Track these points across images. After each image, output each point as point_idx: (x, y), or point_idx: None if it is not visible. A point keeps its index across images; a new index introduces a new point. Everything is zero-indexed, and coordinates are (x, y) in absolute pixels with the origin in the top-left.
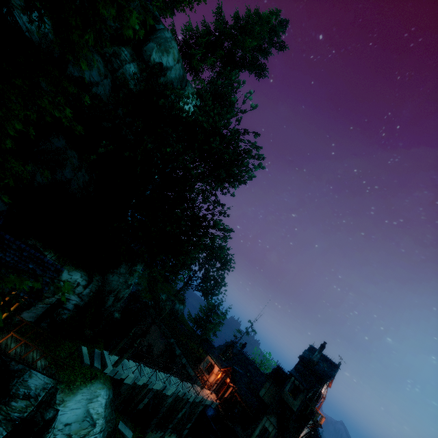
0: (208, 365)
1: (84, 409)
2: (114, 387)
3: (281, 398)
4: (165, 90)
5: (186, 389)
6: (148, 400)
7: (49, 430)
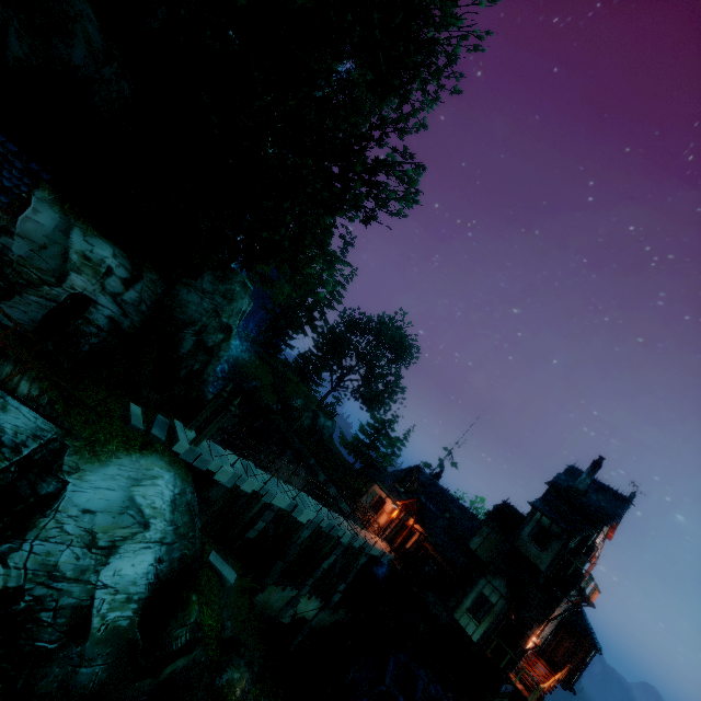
0: (375, 499)
1: (124, 493)
2: (197, 486)
3: (514, 549)
4: None
5: (335, 521)
6: (266, 526)
7: (46, 515)
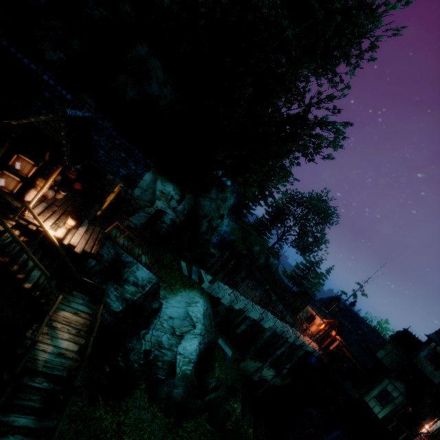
0: (308, 315)
1: (184, 310)
2: (212, 304)
3: (412, 364)
4: None
5: (284, 328)
6: (246, 327)
7: (156, 318)
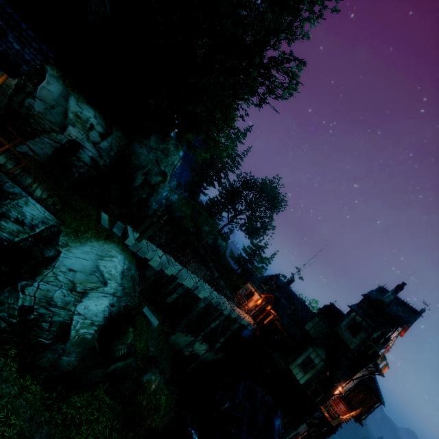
0: (247, 291)
1: (93, 263)
2: (138, 267)
3: (334, 333)
4: None
5: (221, 300)
6: (178, 297)
7: (48, 268)
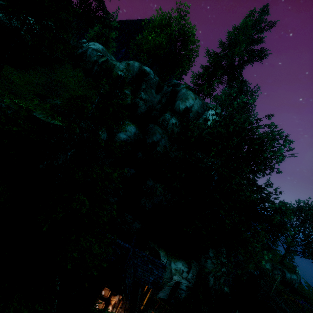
0: None
1: None
2: None
3: None
4: (189, 125)
5: None
6: None
7: None
